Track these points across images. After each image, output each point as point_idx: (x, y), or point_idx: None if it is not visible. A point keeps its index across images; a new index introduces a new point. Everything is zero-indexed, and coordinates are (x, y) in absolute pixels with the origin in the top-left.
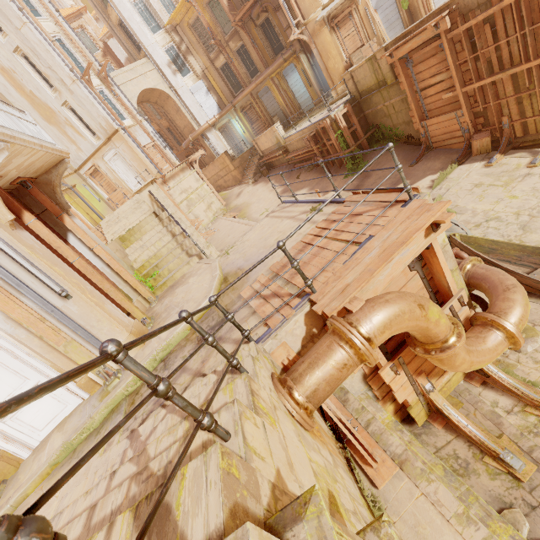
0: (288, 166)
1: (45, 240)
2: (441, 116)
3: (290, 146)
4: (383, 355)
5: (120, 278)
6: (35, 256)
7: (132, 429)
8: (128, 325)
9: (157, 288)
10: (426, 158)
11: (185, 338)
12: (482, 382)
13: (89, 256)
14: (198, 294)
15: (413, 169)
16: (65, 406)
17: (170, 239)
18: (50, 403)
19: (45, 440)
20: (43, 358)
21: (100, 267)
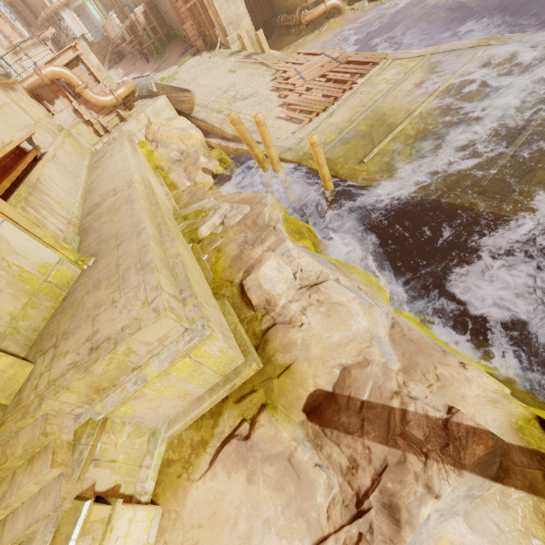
0: (131, 55)
1: None
2: (187, 23)
3: (126, 35)
4: (73, 98)
5: None
6: None
7: None
8: None
9: None
10: (187, 52)
11: None
12: (123, 121)
13: None
14: None
15: (180, 58)
16: None
17: None
18: None
19: None
20: None
21: None
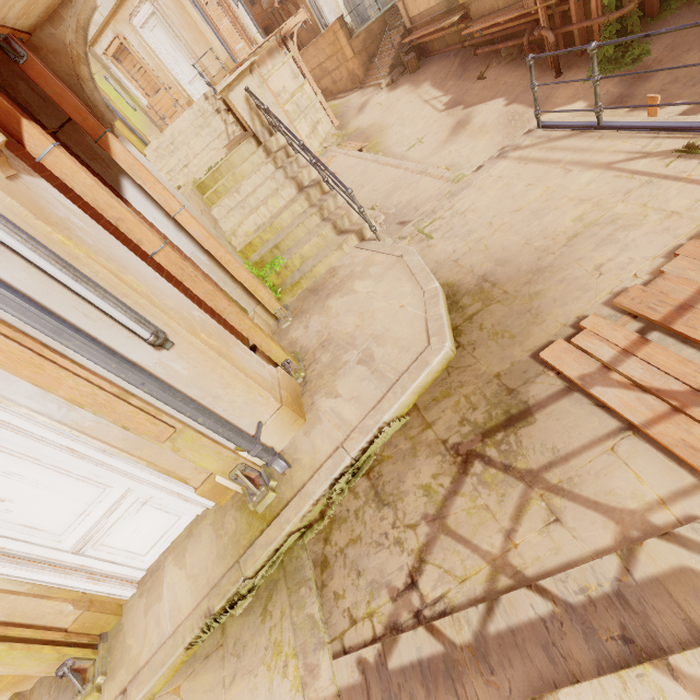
0: (462, 52)
1: (86, 200)
2: None
3: (477, 5)
4: None
5: (224, 272)
6: (77, 250)
7: (362, 660)
8: (272, 384)
9: (285, 292)
10: None
11: (403, 433)
12: None
13: (166, 229)
14: (403, 330)
15: None
16: (177, 517)
17: (294, 193)
18: (152, 517)
19: (154, 570)
20: (131, 455)
21: (189, 253)
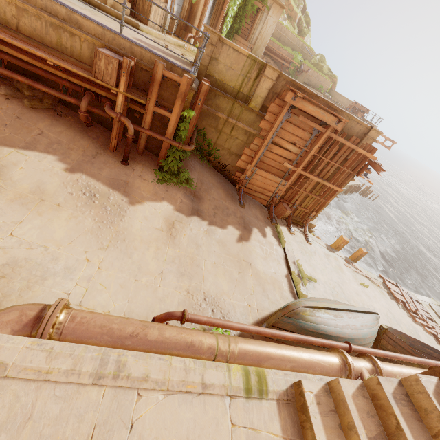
0: None
1: None
2: (272, 175)
3: None
4: None
5: None
6: None
7: None
8: None
9: None
10: (248, 202)
11: None
12: None
13: None
14: None
15: (246, 211)
16: None
17: None
18: None
19: None
20: None
21: None
